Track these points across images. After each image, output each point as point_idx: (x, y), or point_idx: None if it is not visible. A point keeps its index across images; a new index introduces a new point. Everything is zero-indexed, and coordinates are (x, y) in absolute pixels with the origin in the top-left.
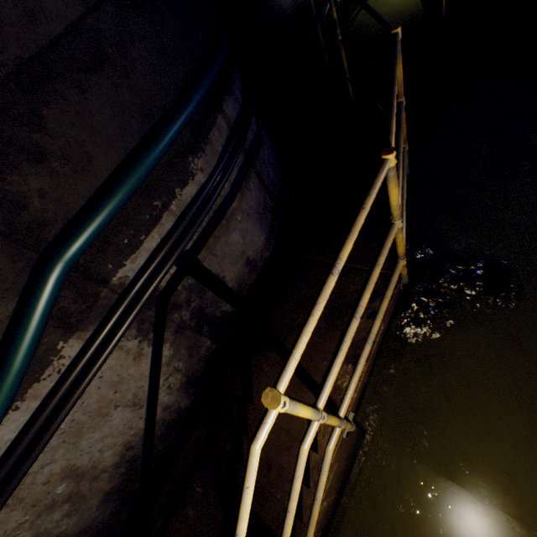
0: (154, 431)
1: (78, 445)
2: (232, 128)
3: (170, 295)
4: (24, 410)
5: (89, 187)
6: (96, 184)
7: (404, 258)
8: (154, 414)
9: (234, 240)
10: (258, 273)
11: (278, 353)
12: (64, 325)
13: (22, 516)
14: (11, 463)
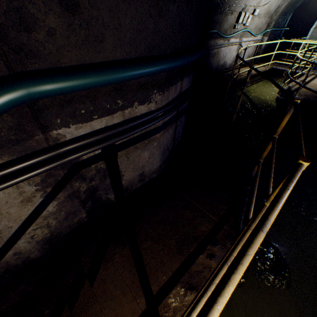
0: None
1: None
2: (180, 94)
3: (83, 167)
4: None
5: (87, 57)
6: (93, 59)
7: None
8: (3, 255)
9: (144, 156)
10: (142, 184)
11: (132, 250)
12: None
13: None
14: None
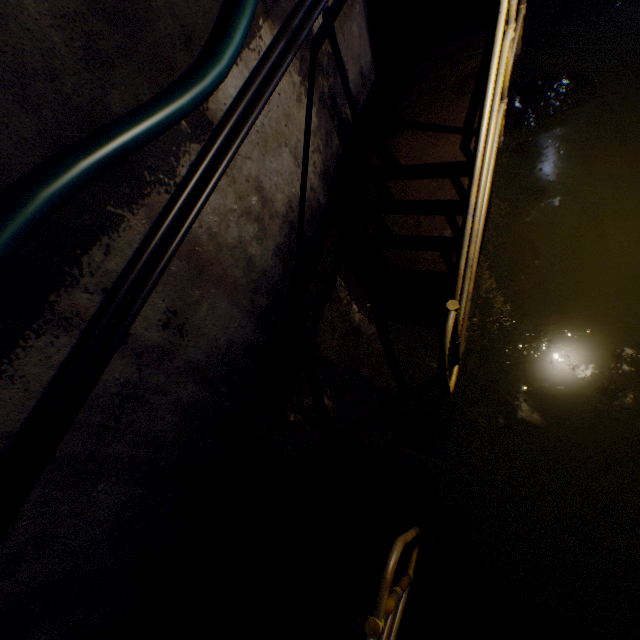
0: (304, 209)
1: (264, 161)
2: None
3: (318, 51)
4: (240, 73)
5: None
6: None
7: (524, 5)
8: (305, 188)
9: (354, 34)
10: (366, 96)
11: (413, 129)
12: (263, 1)
13: (233, 202)
14: (240, 110)
